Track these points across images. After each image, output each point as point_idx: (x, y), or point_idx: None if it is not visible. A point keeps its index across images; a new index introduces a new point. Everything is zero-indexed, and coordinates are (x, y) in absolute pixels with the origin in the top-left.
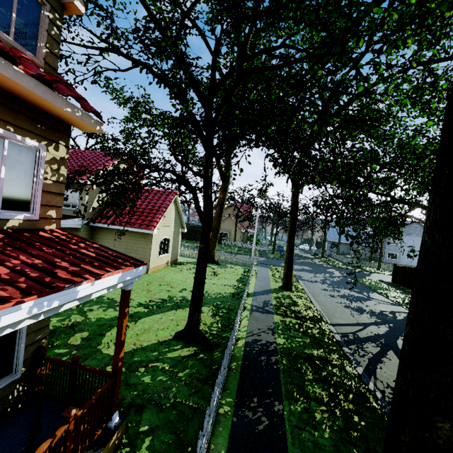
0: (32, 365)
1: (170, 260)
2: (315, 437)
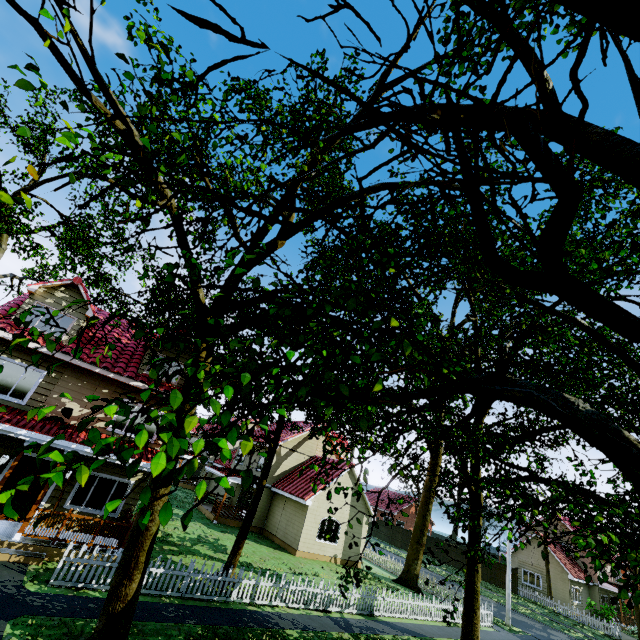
0: (123, 516)
1: (340, 556)
2: (178, 636)
